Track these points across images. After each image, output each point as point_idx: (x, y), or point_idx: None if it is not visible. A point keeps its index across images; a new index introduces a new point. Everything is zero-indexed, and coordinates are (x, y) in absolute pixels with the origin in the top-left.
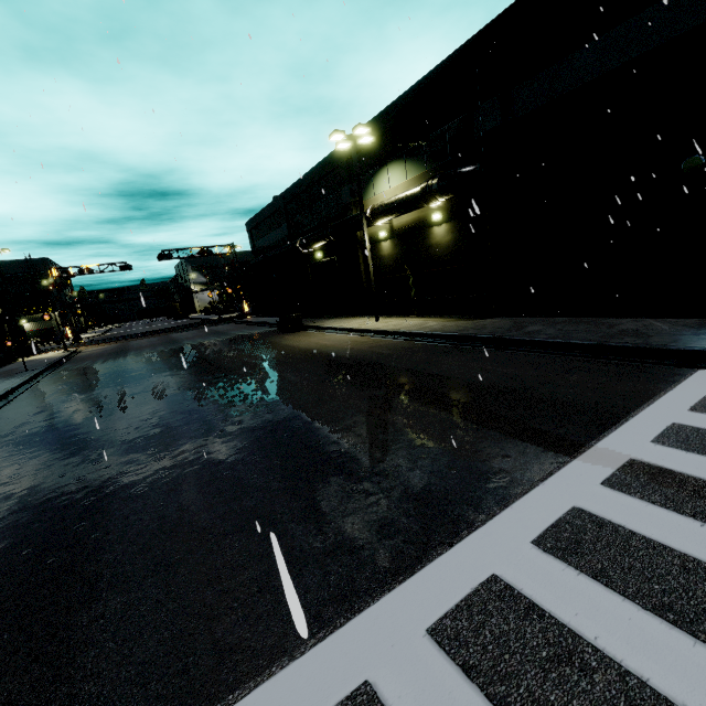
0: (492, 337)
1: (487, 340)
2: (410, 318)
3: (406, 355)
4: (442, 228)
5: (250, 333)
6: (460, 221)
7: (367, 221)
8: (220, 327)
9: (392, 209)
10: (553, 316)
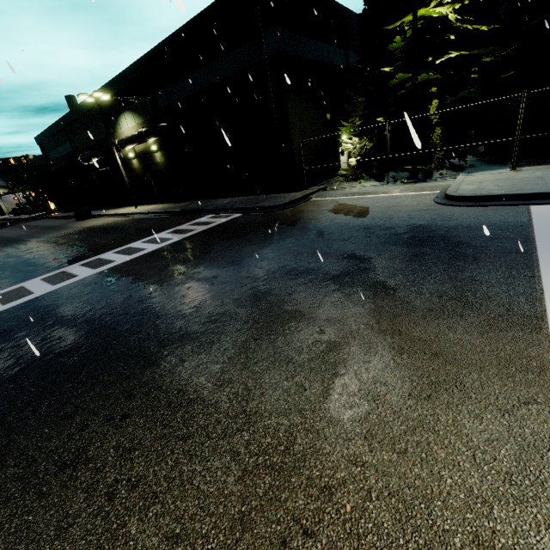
0: (170, 211)
1: (169, 212)
2: (155, 205)
3: (133, 223)
4: (159, 154)
5: (56, 224)
6: (165, 151)
7: (118, 148)
8: (31, 223)
9: (128, 142)
10: (208, 199)
